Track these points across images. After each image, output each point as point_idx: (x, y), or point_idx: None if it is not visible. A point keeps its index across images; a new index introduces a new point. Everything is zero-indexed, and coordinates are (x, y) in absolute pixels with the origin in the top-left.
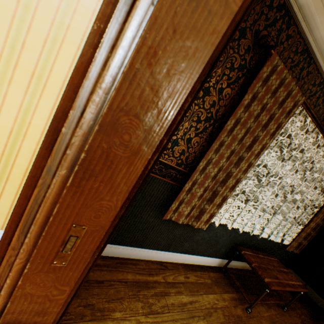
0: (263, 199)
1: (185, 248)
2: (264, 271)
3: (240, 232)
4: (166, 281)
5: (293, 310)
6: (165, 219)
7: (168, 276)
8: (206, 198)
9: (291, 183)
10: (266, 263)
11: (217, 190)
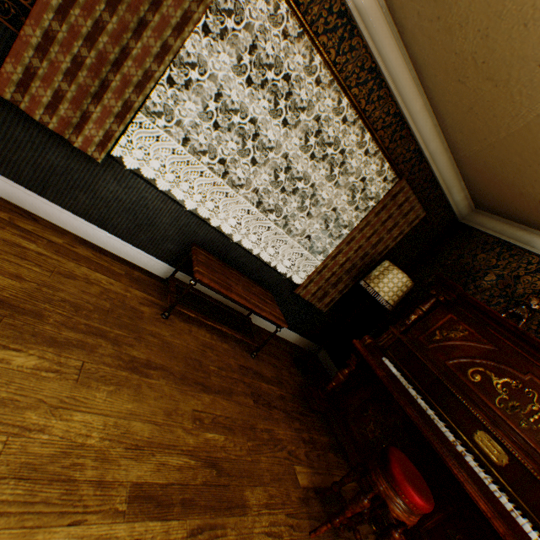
0: (249, 180)
1: (84, 208)
2: (208, 268)
3: (200, 222)
4: (13, 222)
5: (275, 368)
6: (20, 116)
7: (25, 224)
8: (91, 93)
9: (301, 168)
10: (231, 276)
11: (109, 80)
